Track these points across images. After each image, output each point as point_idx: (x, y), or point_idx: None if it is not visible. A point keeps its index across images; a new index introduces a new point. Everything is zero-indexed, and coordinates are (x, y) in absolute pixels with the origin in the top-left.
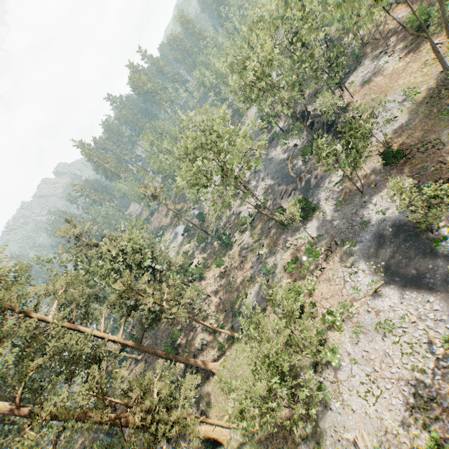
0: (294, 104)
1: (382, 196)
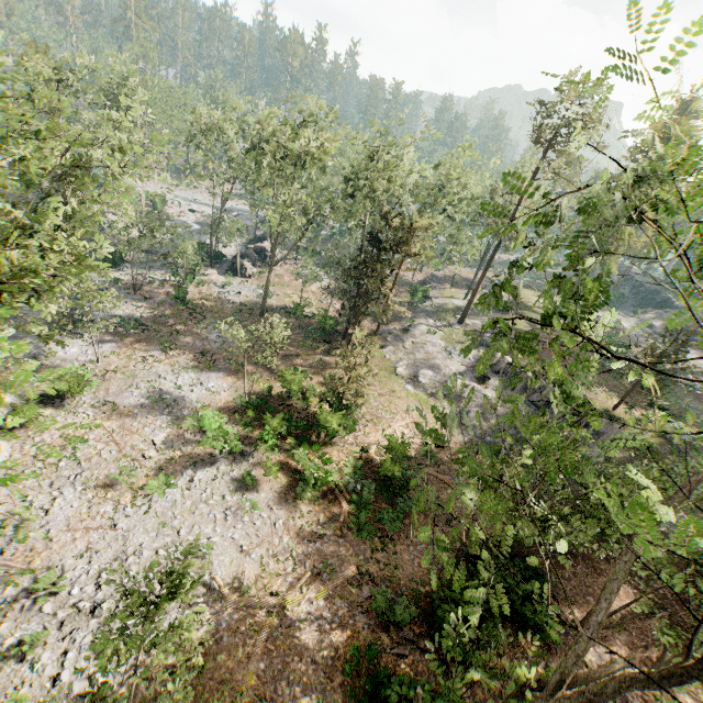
0: None
1: (131, 304)
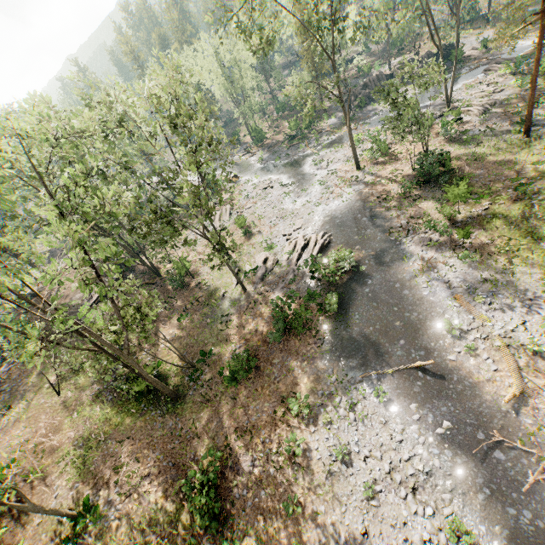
0: (319, 113)
1: None
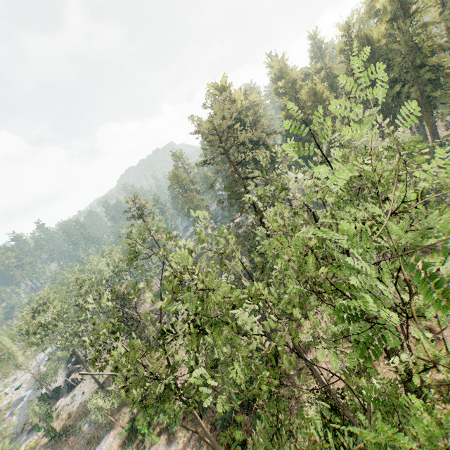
0: None
1: None
